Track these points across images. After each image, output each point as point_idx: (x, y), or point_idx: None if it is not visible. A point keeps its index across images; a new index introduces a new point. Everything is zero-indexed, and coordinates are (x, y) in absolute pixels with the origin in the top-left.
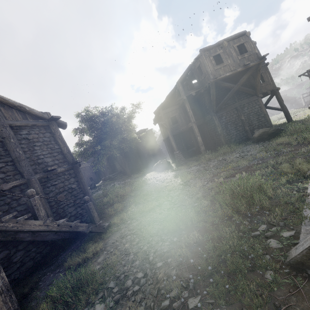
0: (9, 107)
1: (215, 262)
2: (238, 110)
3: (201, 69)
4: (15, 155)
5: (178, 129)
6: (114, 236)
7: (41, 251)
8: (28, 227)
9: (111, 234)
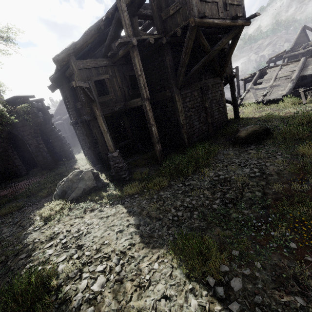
0: None
1: None
2: (204, 92)
3: None
4: None
5: (110, 106)
6: None
7: None
8: None
9: None
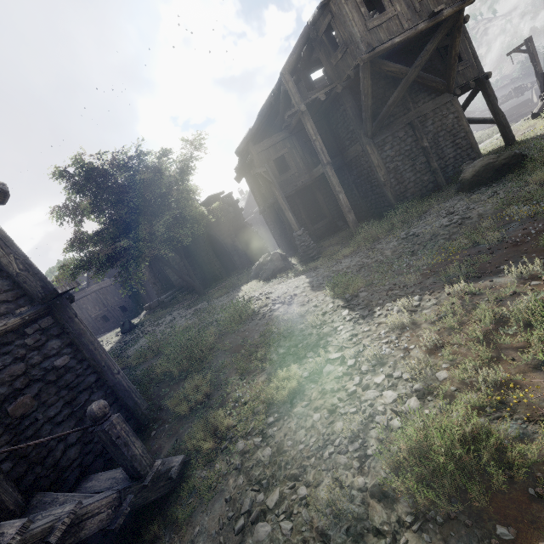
0: None
1: None
2: (416, 128)
3: (332, 35)
4: None
5: (293, 183)
6: (208, 515)
7: None
8: None
9: (197, 502)
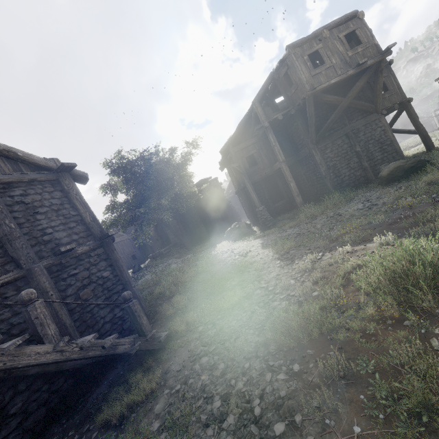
0: None
1: (413, 435)
2: (350, 138)
3: (289, 77)
4: (3, 231)
5: (259, 173)
6: (178, 357)
7: (58, 388)
8: (26, 360)
9: (173, 353)
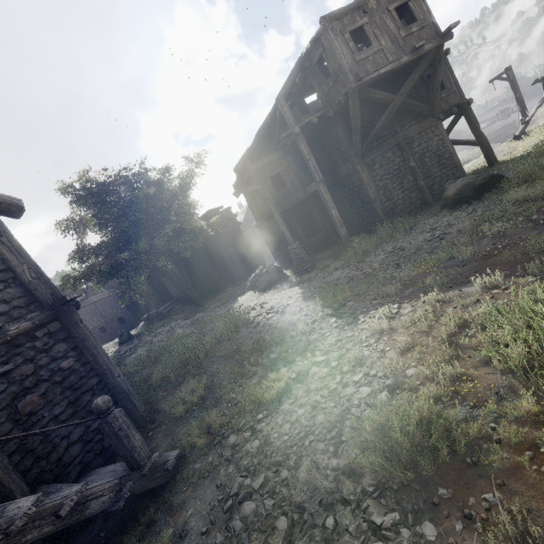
0: None
1: None
2: (403, 149)
3: (324, 65)
4: None
5: (289, 199)
6: (200, 500)
7: None
8: None
9: (191, 490)
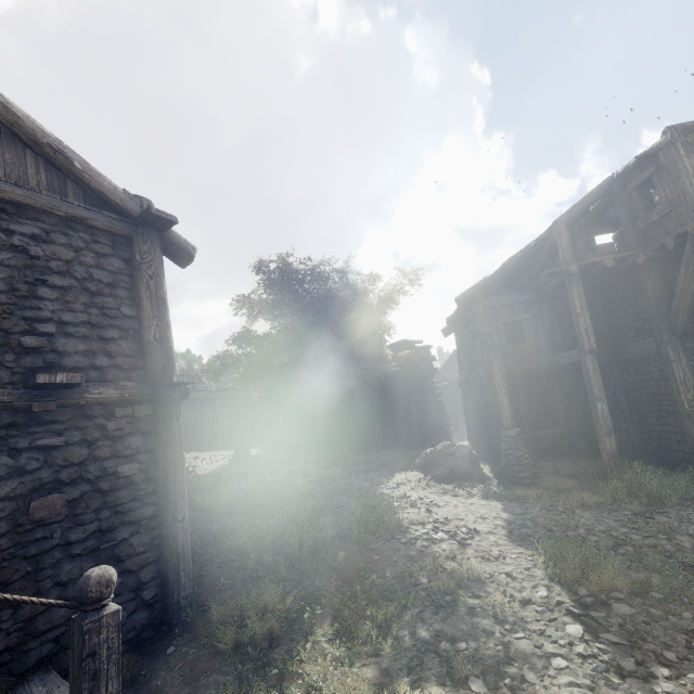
0: (17, 140)
1: None
2: None
3: (648, 192)
4: None
5: (523, 360)
6: None
7: None
8: None
9: None
